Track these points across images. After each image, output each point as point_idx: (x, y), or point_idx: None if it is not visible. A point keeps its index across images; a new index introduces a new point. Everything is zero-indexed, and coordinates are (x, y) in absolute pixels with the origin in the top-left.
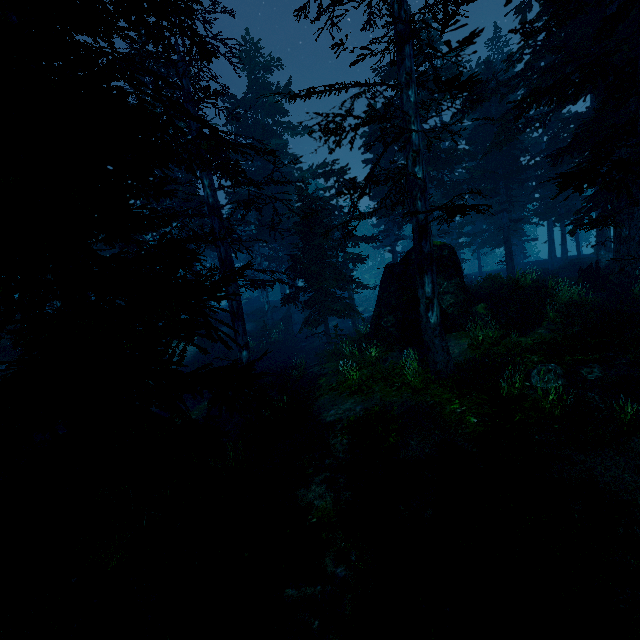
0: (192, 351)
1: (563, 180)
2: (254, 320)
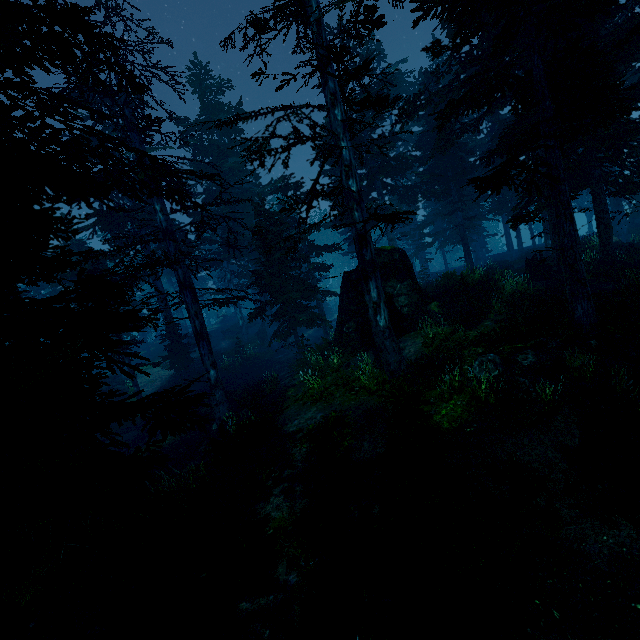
0: (167, 375)
1: (476, 184)
2: (230, 337)
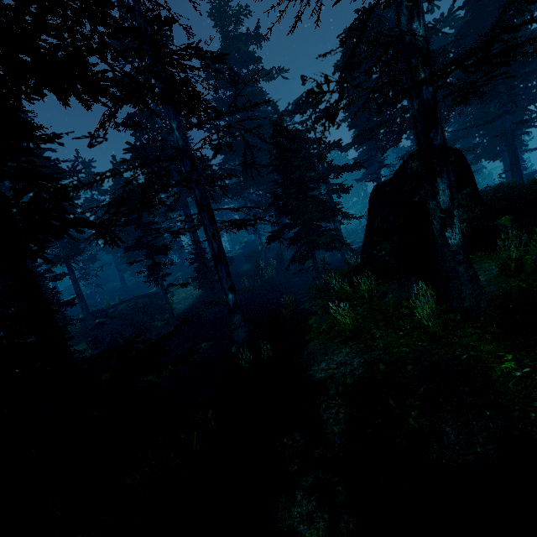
0: (197, 293)
1: None
2: (251, 261)
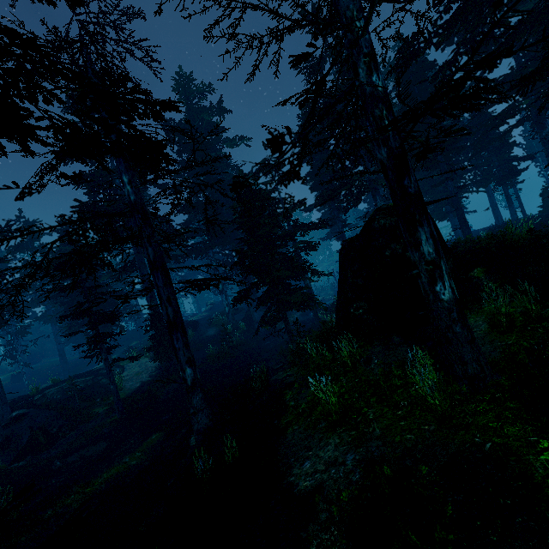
0: (153, 366)
1: None
2: (217, 324)
